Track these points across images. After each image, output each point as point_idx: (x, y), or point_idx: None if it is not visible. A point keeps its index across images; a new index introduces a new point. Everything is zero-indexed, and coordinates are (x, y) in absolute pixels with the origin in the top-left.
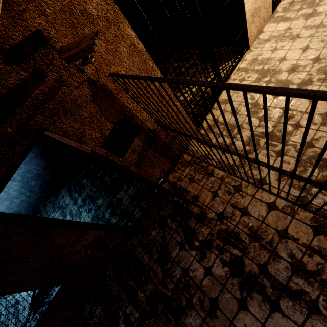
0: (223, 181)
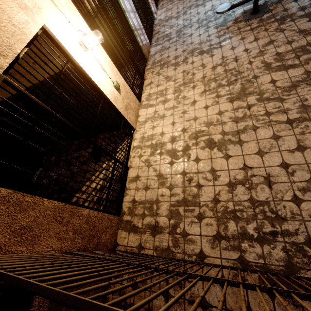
0: None
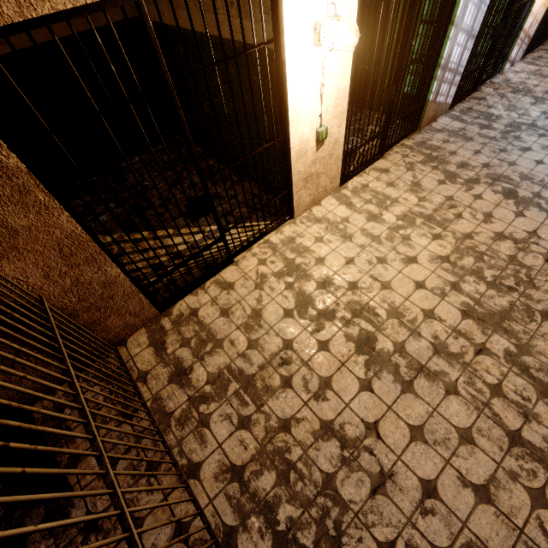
0: (139, 442)
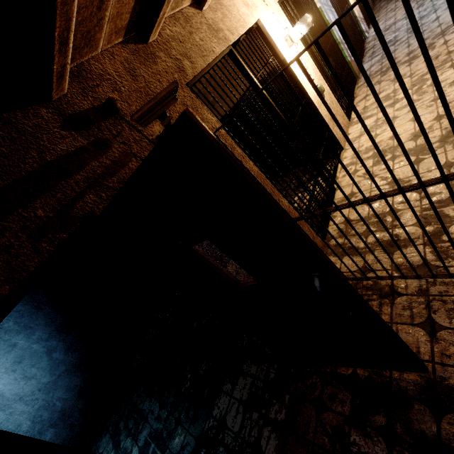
0: (429, 295)
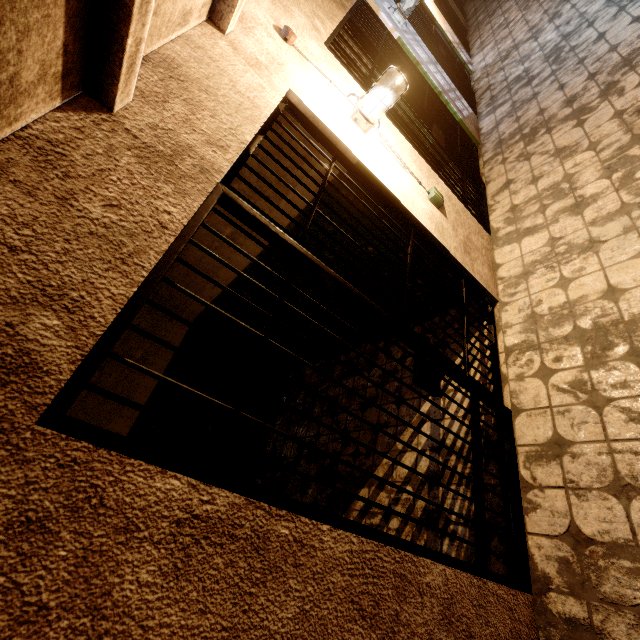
0: None
